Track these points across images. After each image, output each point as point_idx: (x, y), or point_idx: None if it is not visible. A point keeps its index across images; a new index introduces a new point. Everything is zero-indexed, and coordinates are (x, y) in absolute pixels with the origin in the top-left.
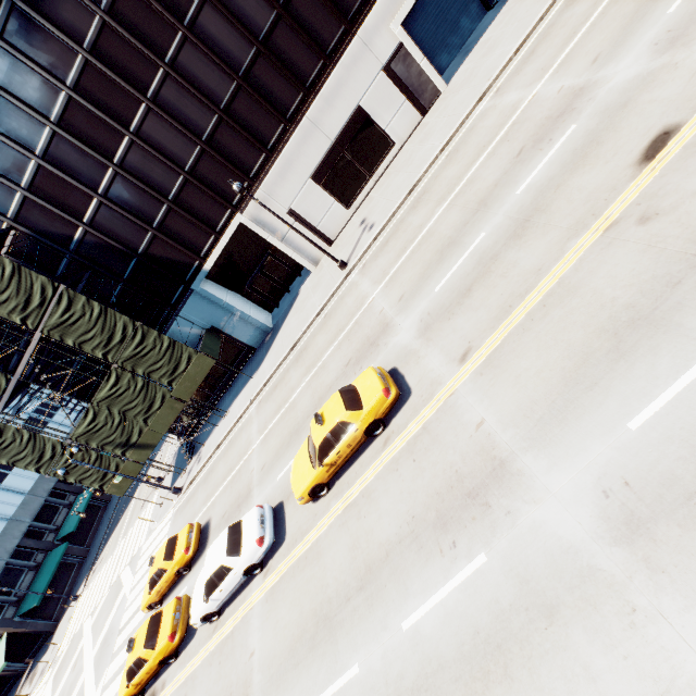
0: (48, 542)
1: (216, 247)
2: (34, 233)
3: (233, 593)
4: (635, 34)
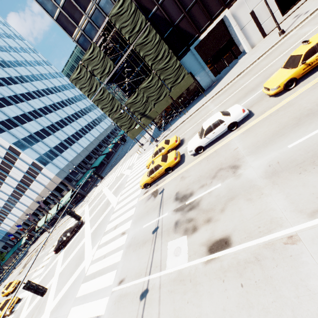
0: (88, 167)
1: (209, 27)
2: (138, 5)
3: (216, 138)
4: None
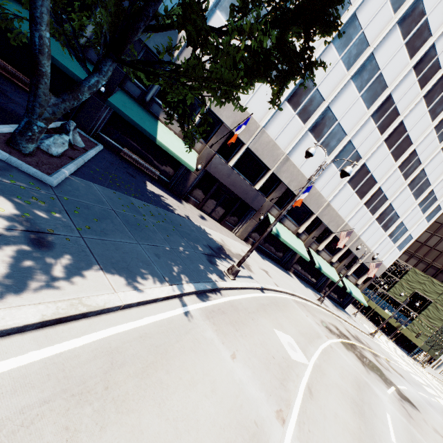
0: None
1: None
2: None
3: None
4: None
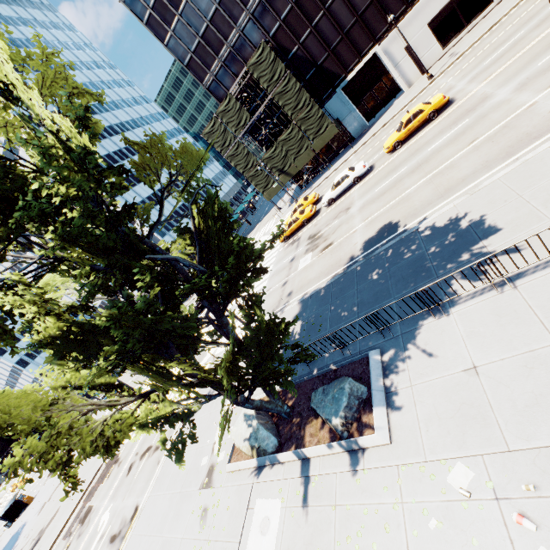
0: None
1: (357, 66)
2: (277, 46)
3: (344, 191)
4: None
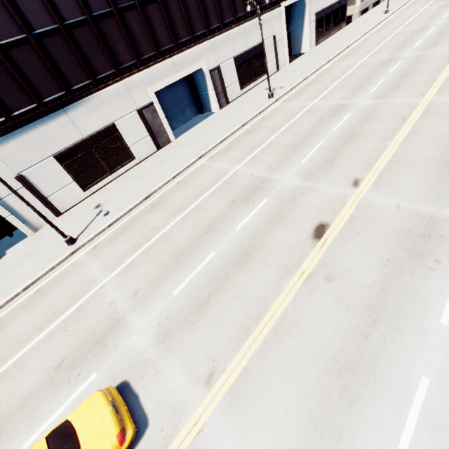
0: None
1: None
2: None
3: None
4: (288, 164)
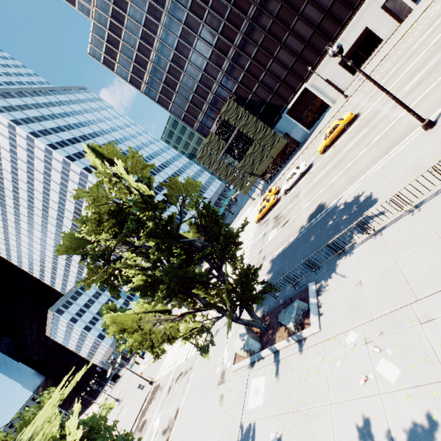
0: None
1: (294, 98)
2: (238, 97)
3: (294, 183)
4: None
